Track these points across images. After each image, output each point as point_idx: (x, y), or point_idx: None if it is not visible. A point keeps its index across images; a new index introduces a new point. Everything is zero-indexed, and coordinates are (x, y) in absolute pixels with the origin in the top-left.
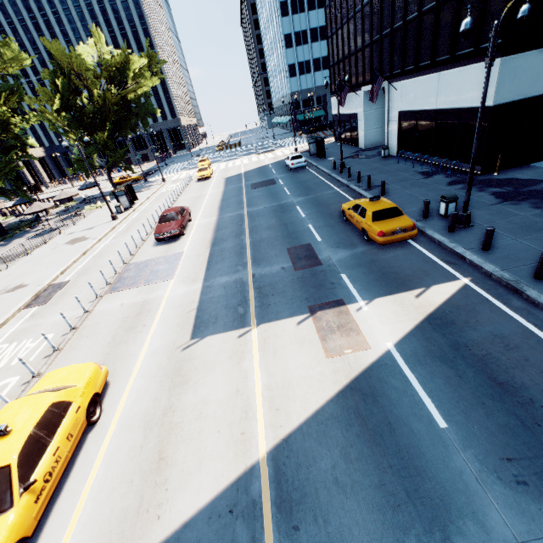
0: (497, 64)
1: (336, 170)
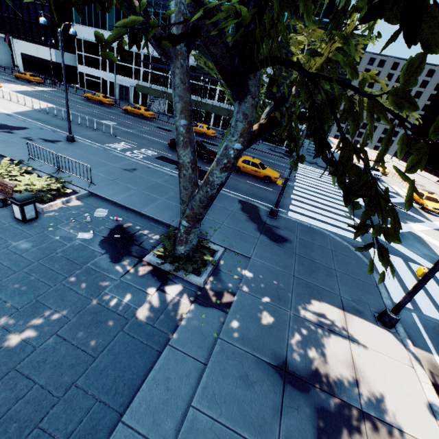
0: (54, 51)
1: None
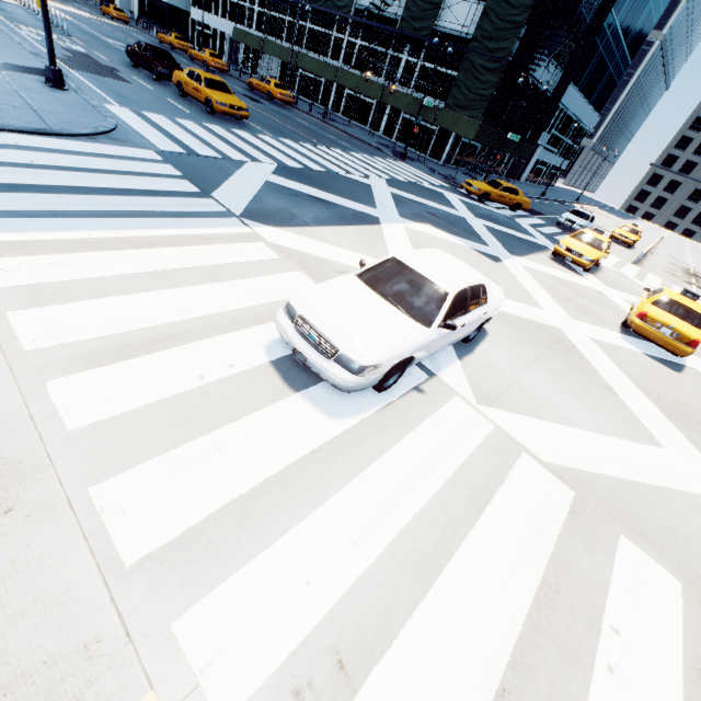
0: None
1: (97, 7)
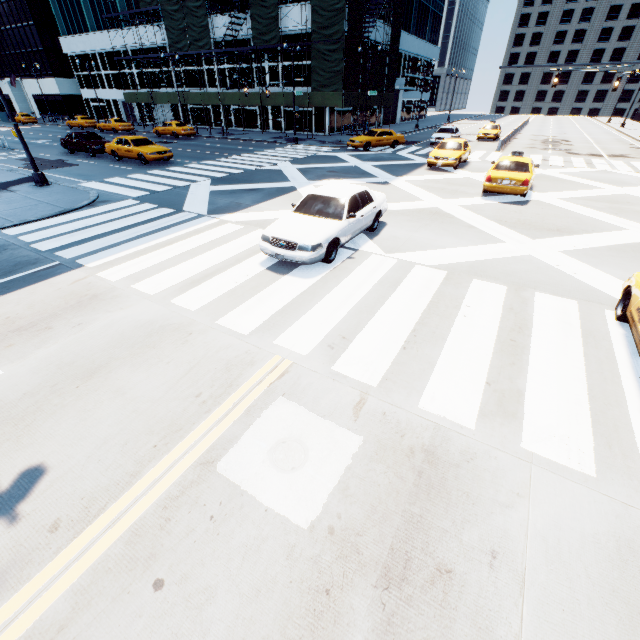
0: (55, 80)
1: None
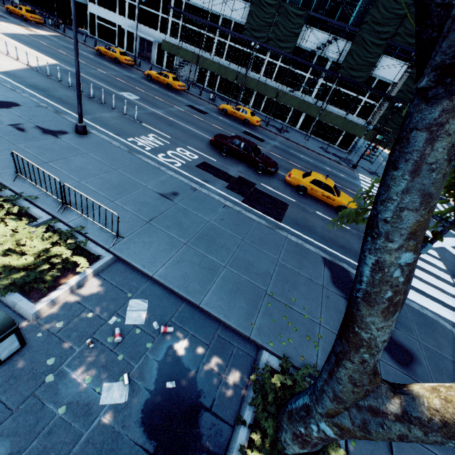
0: None
1: None
